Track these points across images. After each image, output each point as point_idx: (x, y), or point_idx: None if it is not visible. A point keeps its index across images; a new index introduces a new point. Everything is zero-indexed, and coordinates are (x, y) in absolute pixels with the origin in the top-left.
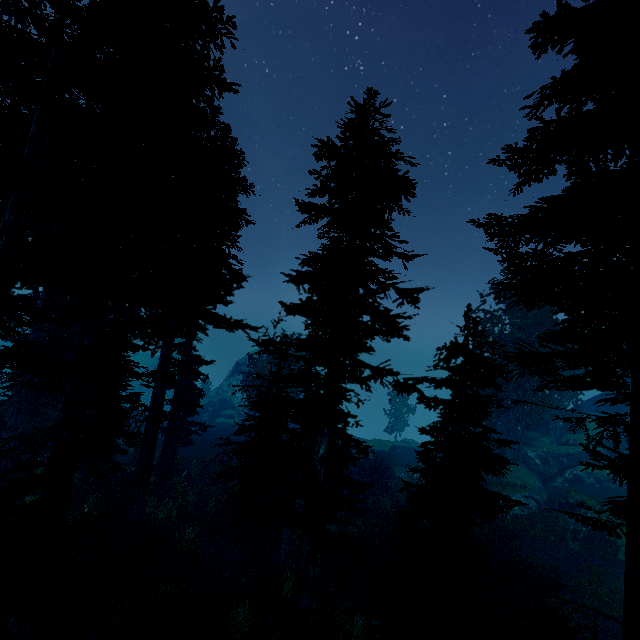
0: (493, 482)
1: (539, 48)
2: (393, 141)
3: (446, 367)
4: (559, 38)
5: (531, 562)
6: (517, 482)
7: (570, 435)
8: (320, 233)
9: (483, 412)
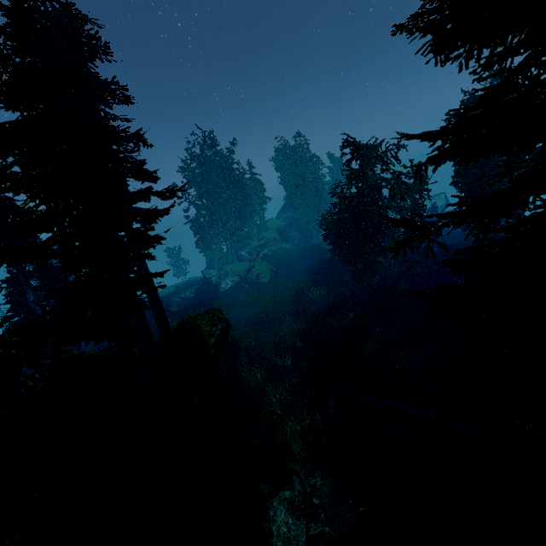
0: (224, 277)
1: None
2: None
3: None
4: None
5: (224, 303)
6: (233, 271)
7: (262, 234)
8: None
9: None
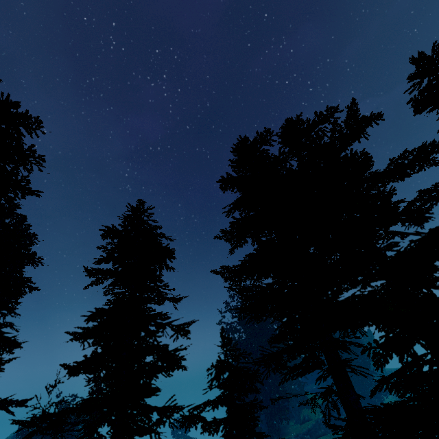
0: None
1: (224, 189)
2: (157, 227)
3: (218, 385)
4: (231, 186)
5: None
6: None
7: (304, 412)
8: (105, 291)
9: (253, 419)
